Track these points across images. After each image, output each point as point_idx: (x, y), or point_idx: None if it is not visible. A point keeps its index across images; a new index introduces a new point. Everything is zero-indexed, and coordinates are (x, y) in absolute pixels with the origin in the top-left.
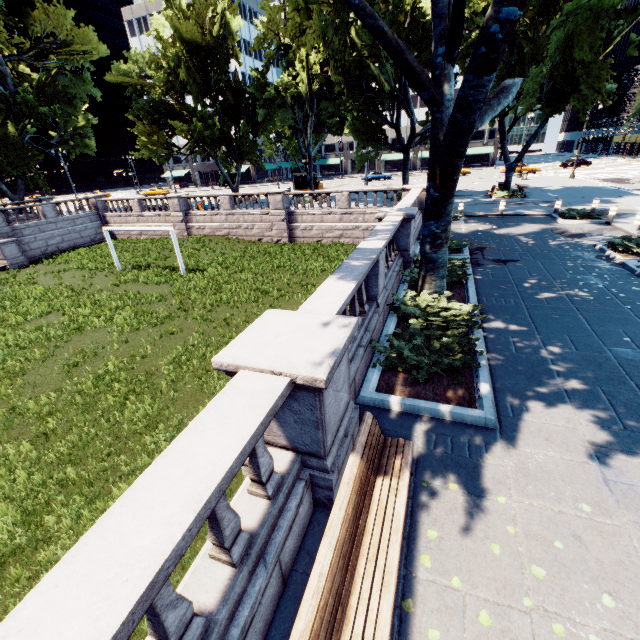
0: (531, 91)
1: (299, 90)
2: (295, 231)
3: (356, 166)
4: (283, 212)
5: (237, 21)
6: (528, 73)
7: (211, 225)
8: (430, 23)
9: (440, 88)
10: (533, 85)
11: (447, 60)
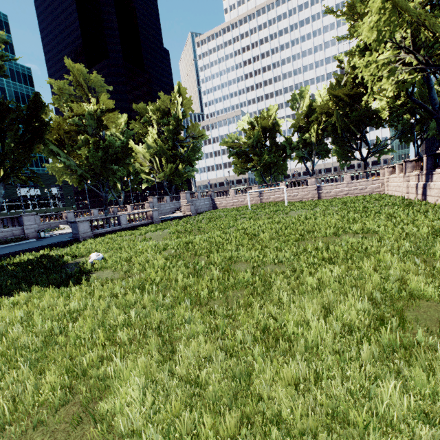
0: (432, 127)
1: (310, 140)
2: (321, 194)
3: (341, 168)
4: (315, 186)
5: (282, 119)
6: (427, 122)
7: (273, 196)
8: (375, 110)
9: (438, 115)
10: (433, 125)
11: (439, 108)
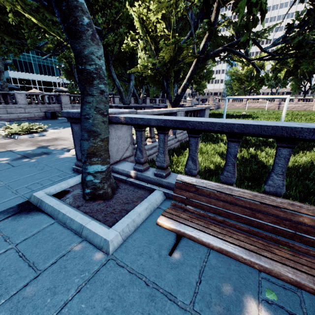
0: None
1: (280, 77)
2: (279, 107)
3: (292, 95)
4: (278, 102)
5: (267, 62)
6: None
7: (254, 105)
8: None
9: None
10: None
11: None
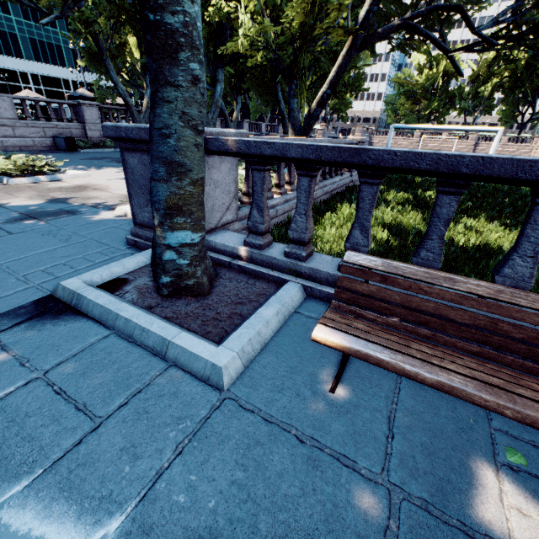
0: None
1: (483, 94)
2: (475, 150)
3: None
4: (474, 142)
5: (465, 64)
6: None
7: (432, 145)
8: None
9: None
10: None
11: None
